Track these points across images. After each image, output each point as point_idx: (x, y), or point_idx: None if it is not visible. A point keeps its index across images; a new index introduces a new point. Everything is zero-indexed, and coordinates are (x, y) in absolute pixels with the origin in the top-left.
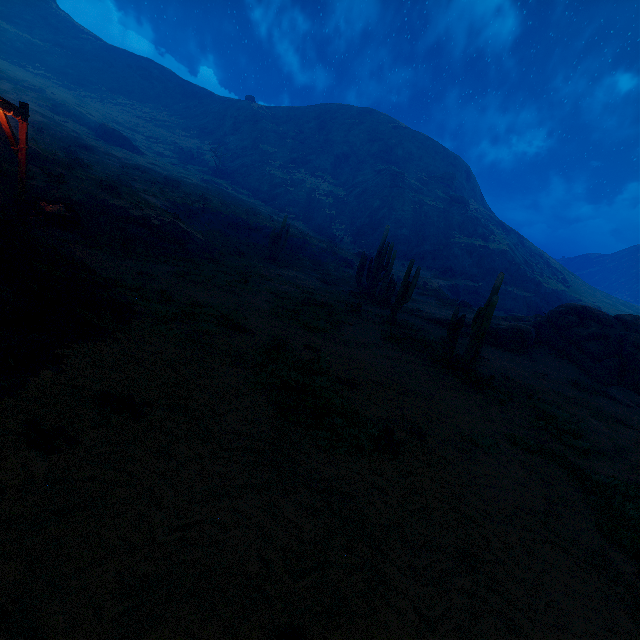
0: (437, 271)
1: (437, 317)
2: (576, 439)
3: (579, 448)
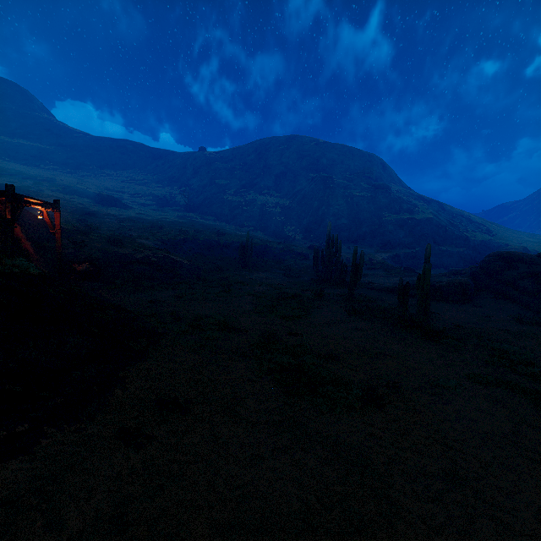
0: (378, 246)
1: (387, 286)
2: (528, 367)
3: (532, 375)
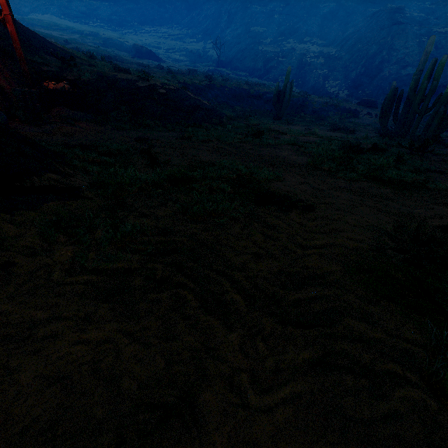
0: None
1: None
2: None
3: None
